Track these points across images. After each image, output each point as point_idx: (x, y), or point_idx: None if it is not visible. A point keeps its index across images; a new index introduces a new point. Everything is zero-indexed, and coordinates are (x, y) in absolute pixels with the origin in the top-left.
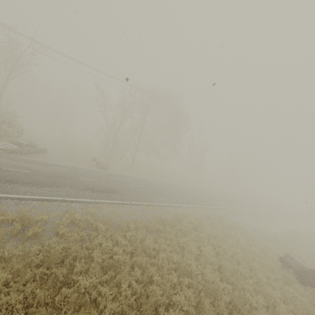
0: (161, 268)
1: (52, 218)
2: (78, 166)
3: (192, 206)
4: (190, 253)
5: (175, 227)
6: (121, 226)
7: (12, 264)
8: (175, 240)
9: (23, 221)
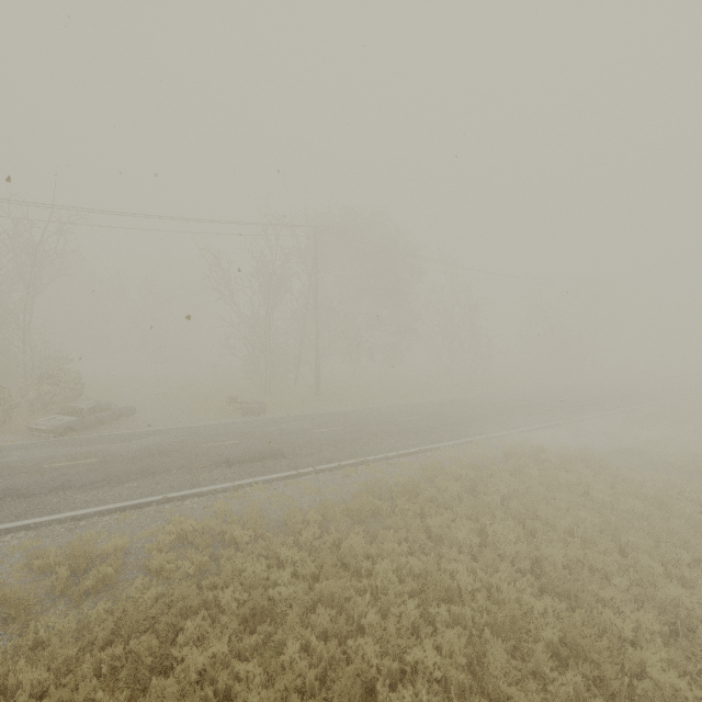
0: (382, 595)
1: (142, 541)
2: (202, 422)
3: (464, 441)
4: (459, 546)
5: (419, 496)
6: (289, 523)
7: (53, 650)
8: (424, 527)
9: (77, 559)
